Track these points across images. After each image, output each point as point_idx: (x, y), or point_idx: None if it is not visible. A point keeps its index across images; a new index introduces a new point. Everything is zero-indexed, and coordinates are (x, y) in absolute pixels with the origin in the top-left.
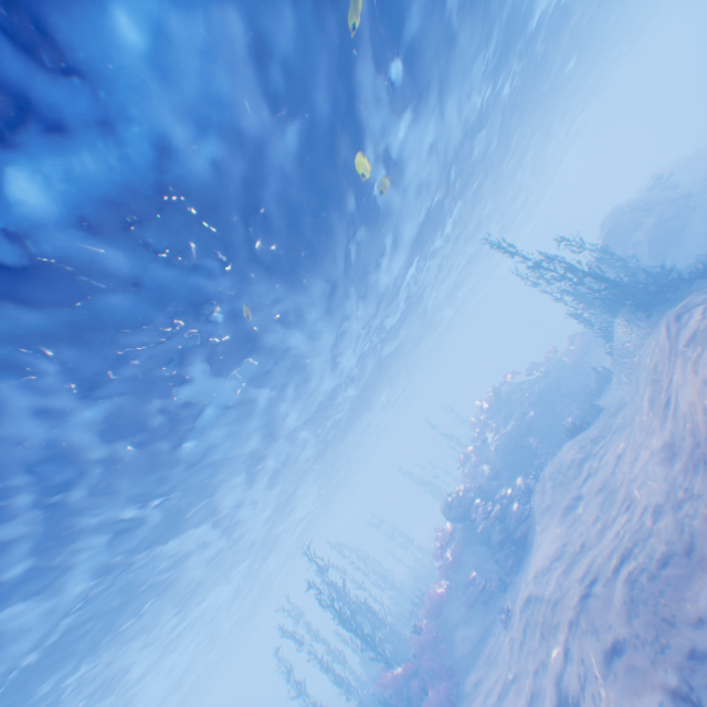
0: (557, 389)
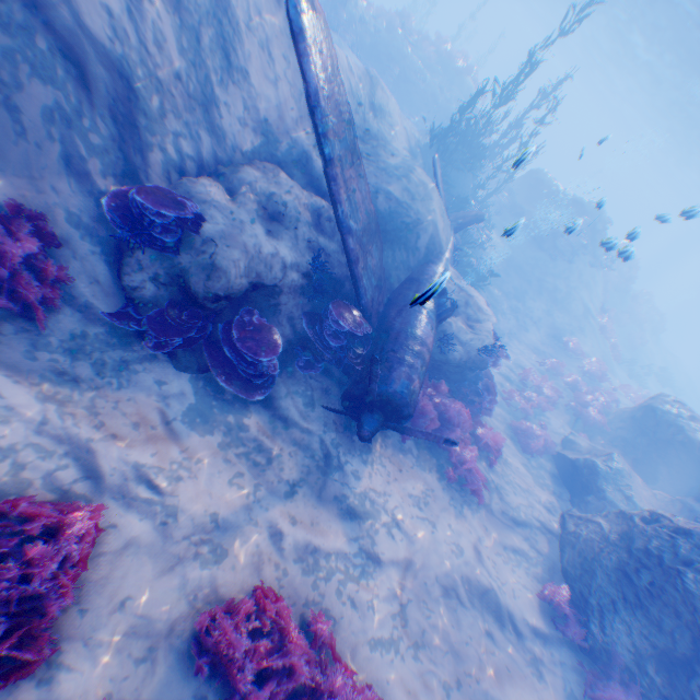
0: (444, 126)
